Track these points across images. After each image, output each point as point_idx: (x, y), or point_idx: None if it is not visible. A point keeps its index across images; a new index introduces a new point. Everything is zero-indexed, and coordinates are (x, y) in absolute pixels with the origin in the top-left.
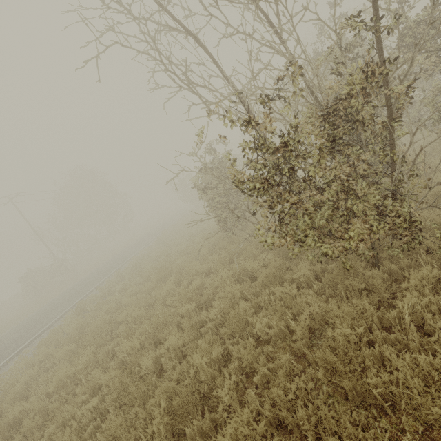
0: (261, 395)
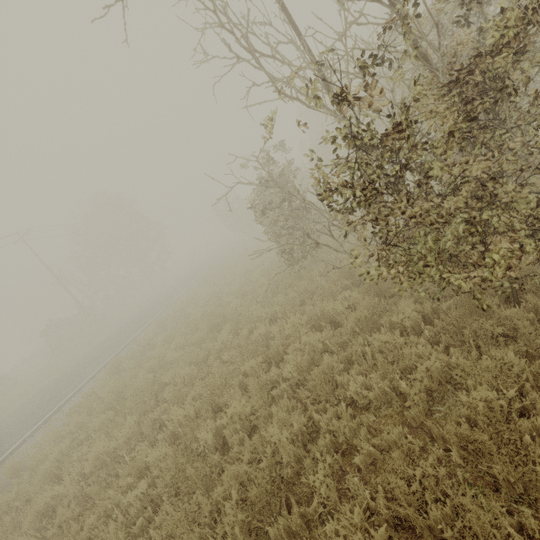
0: (366, 481)
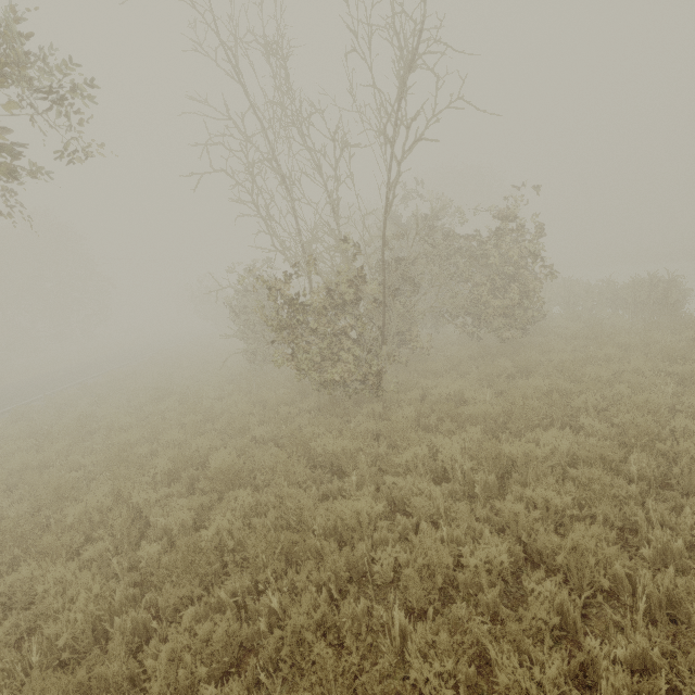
0: None
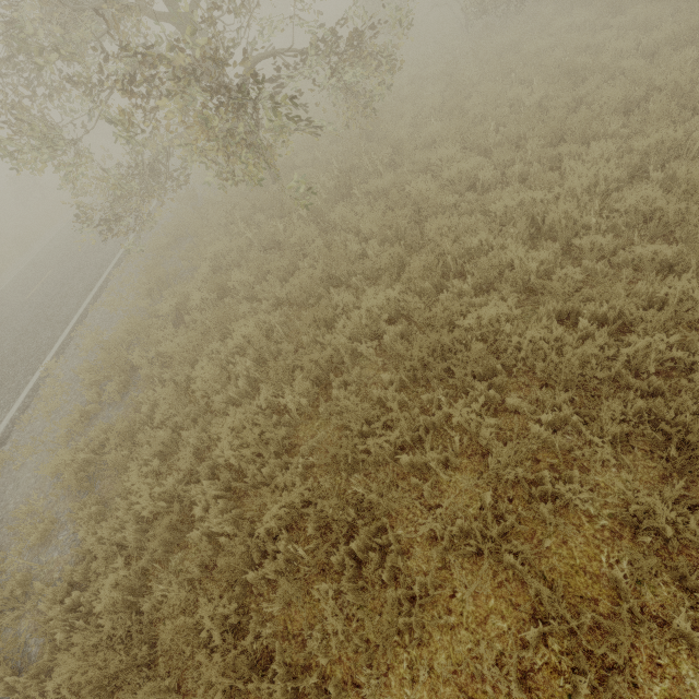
0: None
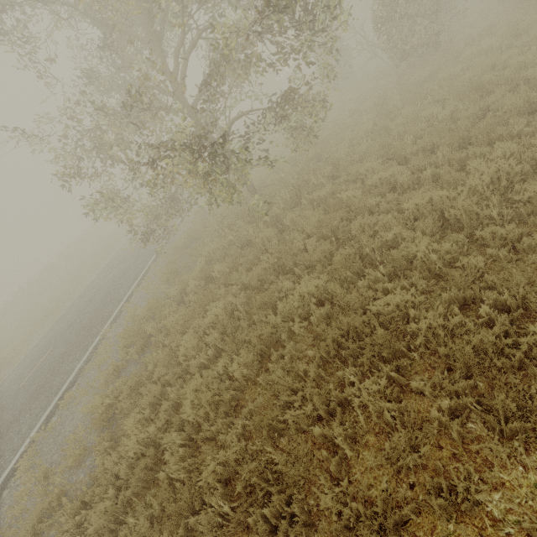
0: None
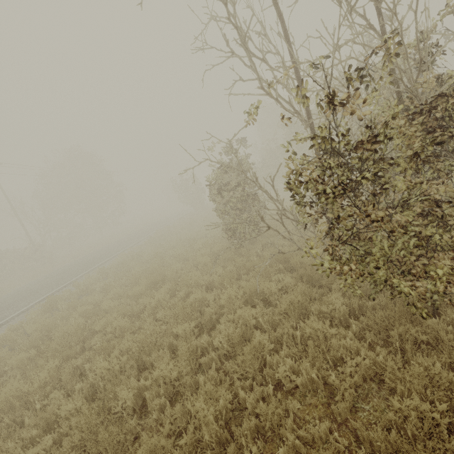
0: None
